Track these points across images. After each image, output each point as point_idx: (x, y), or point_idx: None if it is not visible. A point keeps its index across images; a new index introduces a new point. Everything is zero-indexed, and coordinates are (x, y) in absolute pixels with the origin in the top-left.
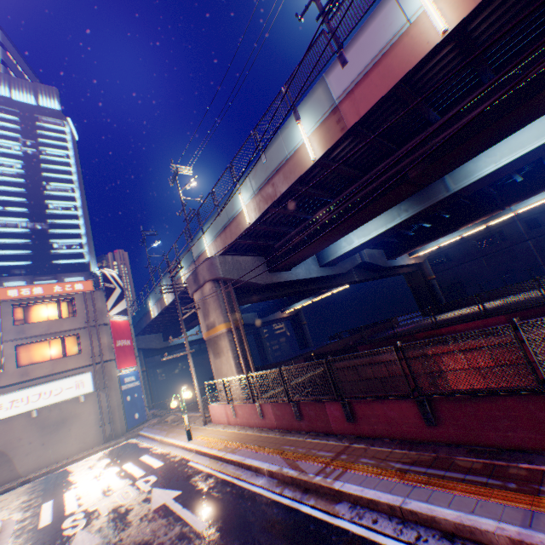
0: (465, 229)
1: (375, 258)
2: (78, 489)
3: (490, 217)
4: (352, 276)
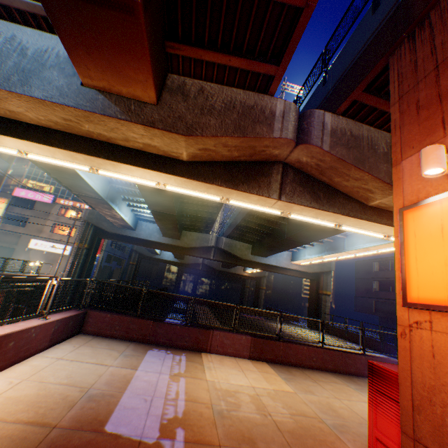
0: (318, 253)
1: (234, 248)
2: None
3: (332, 250)
4: (210, 254)
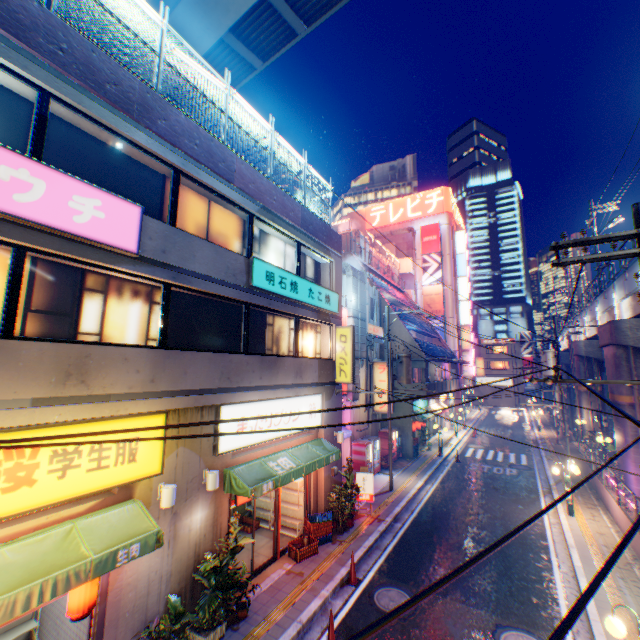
0: None
1: None
2: (500, 411)
3: None
4: None
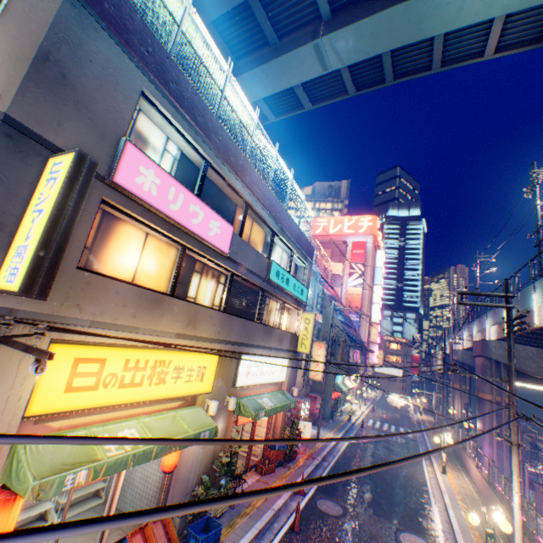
0: None
1: None
2: (390, 395)
3: None
4: None
